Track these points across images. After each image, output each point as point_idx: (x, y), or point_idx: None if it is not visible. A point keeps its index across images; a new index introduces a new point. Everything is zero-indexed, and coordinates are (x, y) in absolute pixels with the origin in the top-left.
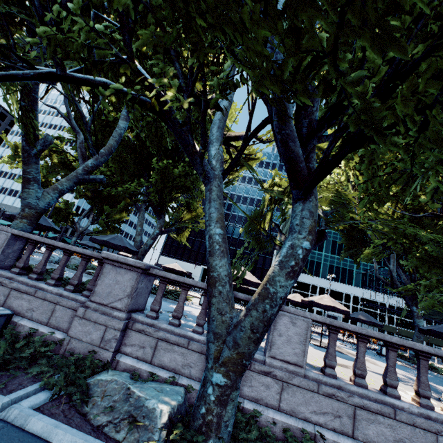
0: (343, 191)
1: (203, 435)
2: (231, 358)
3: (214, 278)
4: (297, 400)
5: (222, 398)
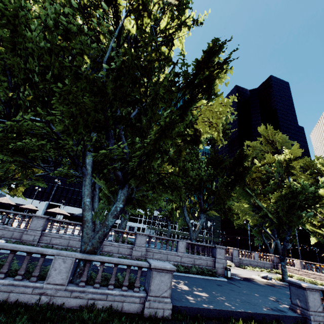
0: None
1: None
2: None
3: None
4: None
5: None
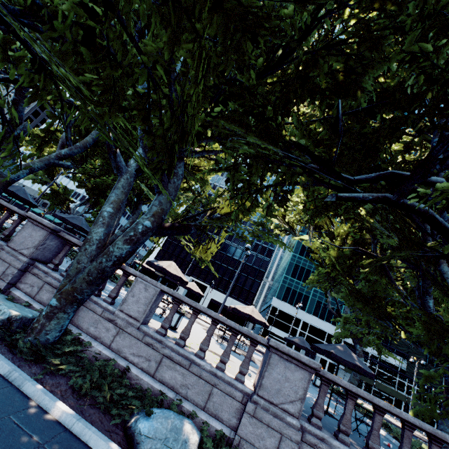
0: (300, 219)
1: (27, 334)
2: (67, 290)
3: (87, 239)
4: (125, 343)
5: (50, 314)
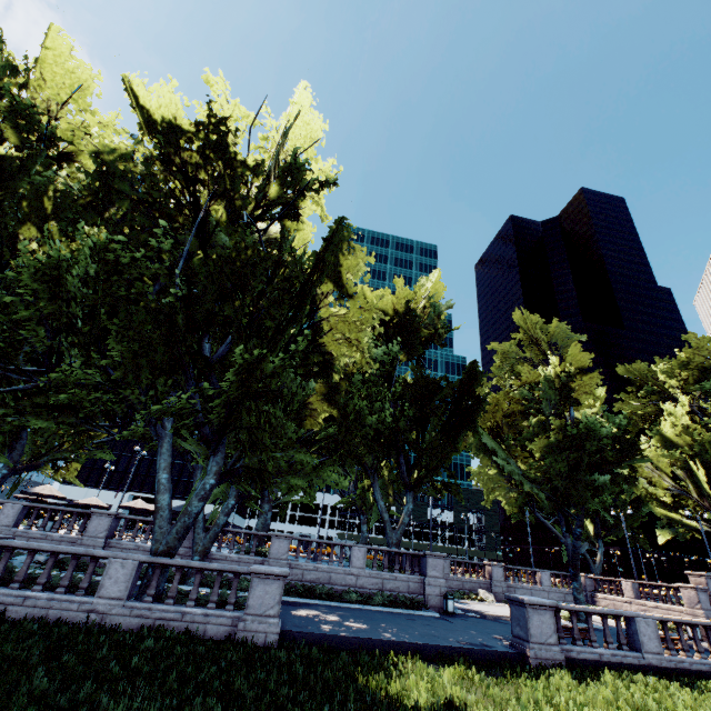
0: None
1: None
2: None
3: None
4: None
5: None
